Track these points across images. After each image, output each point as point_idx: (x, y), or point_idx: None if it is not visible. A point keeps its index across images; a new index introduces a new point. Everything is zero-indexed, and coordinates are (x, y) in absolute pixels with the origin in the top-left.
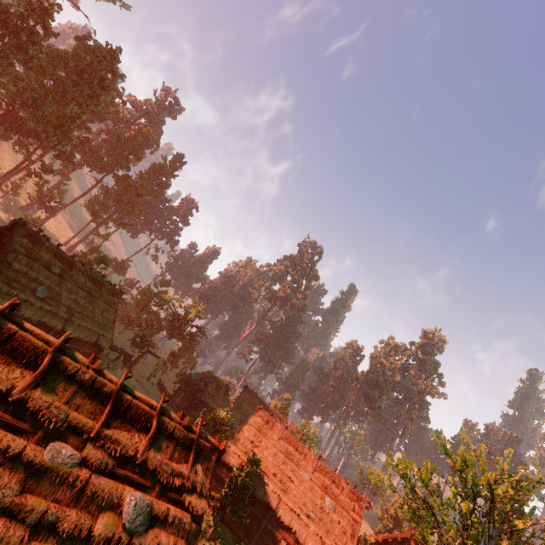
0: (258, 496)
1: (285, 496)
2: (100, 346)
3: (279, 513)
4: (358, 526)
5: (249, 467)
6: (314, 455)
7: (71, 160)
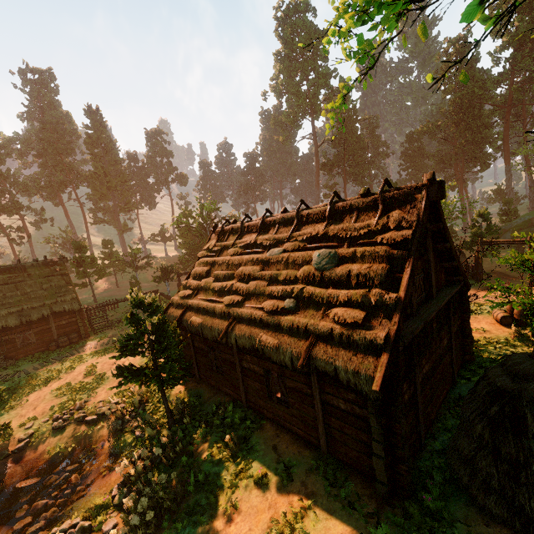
0: (207, 336)
1: (238, 309)
2: (66, 311)
3: (233, 340)
4: (410, 247)
5: (130, 318)
6: (292, 212)
7: (18, 206)
